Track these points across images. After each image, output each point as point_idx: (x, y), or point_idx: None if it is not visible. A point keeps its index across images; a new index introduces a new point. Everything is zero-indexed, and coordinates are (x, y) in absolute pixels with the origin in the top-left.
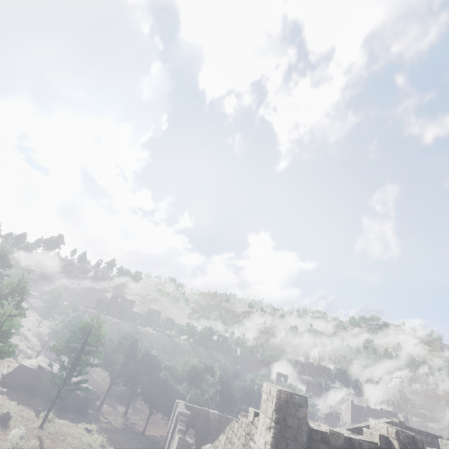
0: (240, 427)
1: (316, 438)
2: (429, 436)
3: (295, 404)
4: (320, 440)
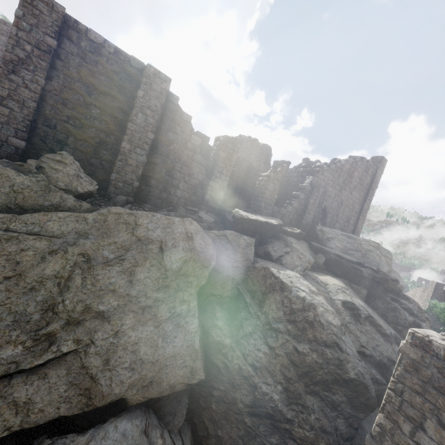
0: (420, 289)
1: None
2: None
3: (441, 285)
4: None
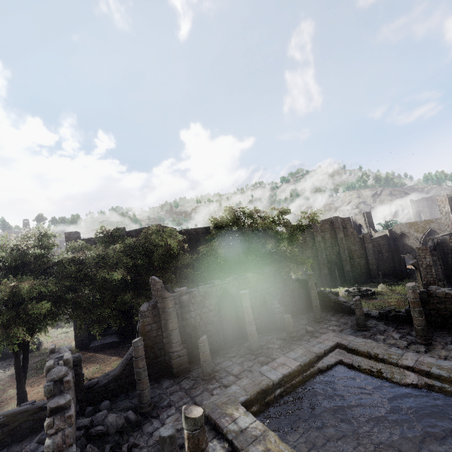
0: None
1: (86, 240)
2: (201, 229)
3: (73, 234)
4: (87, 241)
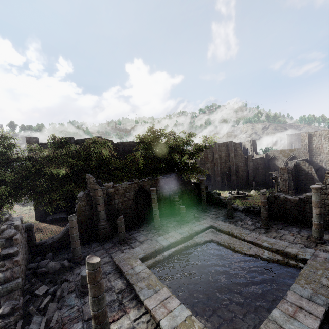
0: None
1: (43, 144)
2: (133, 142)
3: (32, 139)
4: (44, 144)
